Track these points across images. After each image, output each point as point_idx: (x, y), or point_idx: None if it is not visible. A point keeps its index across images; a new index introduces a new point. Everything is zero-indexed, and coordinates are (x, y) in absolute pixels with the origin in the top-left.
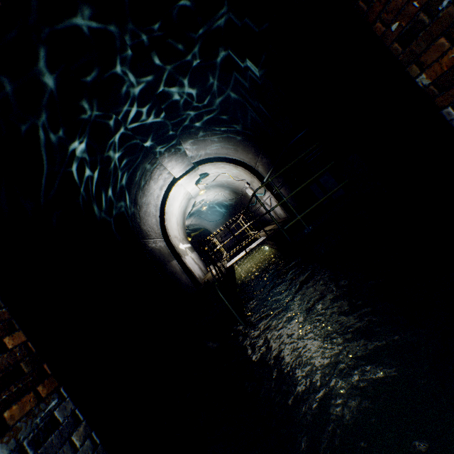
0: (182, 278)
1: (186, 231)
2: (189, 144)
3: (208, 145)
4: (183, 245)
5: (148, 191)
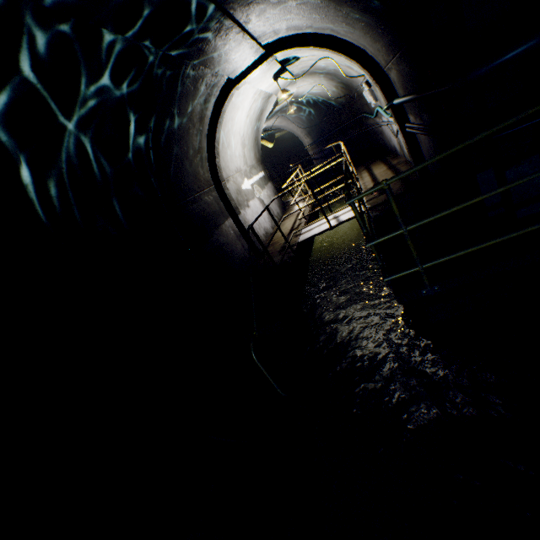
0: (236, 249)
1: (259, 150)
2: (249, 12)
3: (293, 12)
4: (249, 180)
5: (179, 116)
